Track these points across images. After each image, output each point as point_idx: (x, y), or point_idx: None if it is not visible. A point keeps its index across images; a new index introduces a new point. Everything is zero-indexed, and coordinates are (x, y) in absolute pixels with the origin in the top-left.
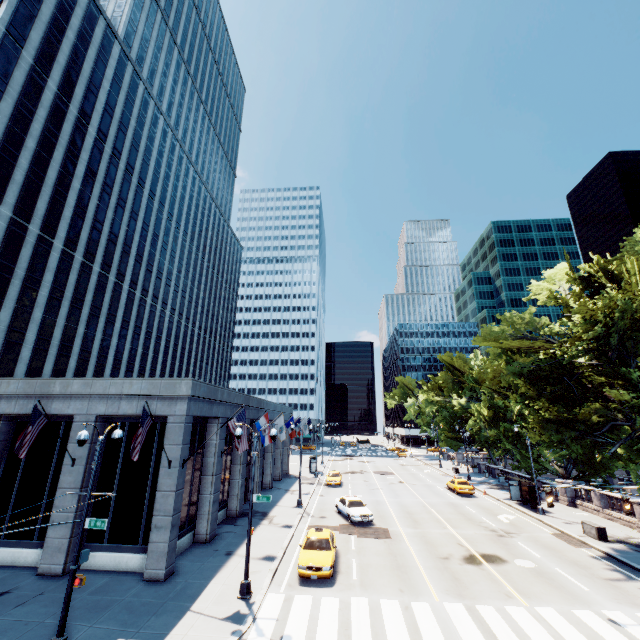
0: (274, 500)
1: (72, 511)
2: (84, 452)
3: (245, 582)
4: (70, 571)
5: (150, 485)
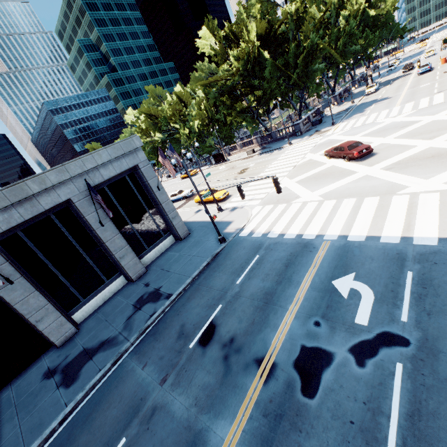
0: None
1: (126, 245)
2: (103, 214)
3: (220, 206)
4: (210, 217)
5: (148, 209)
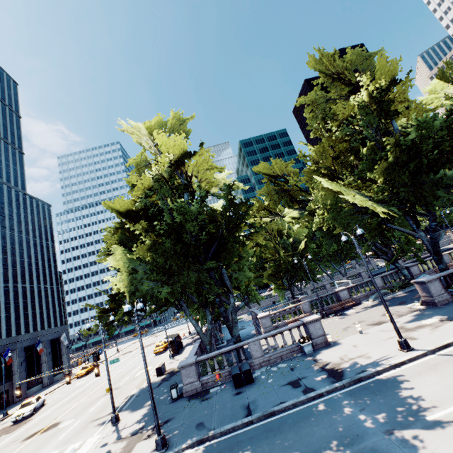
0: None
1: None
2: None
3: None
4: None
5: None
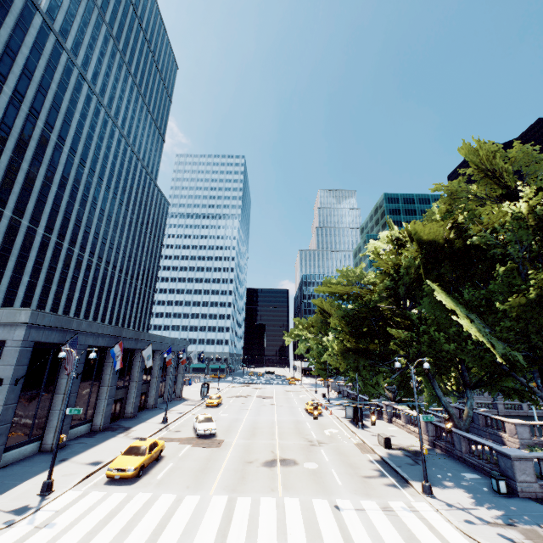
0: (147, 418)
1: None
2: None
3: (46, 481)
4: None
5: None
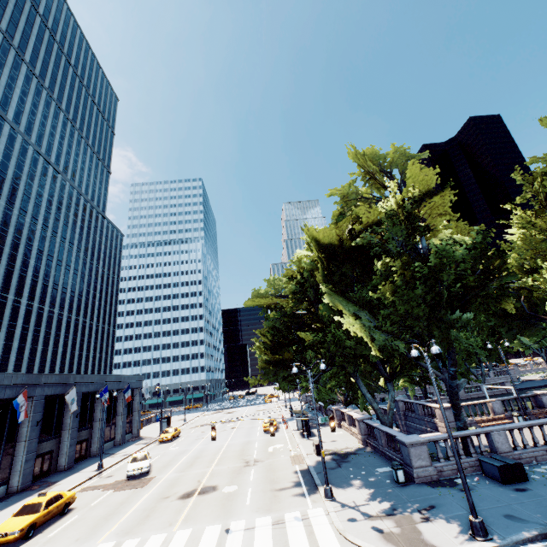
0: (84, 467)
1: None
2: None
3: None
4: None
5: None
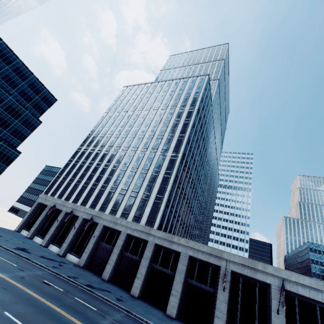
0: None
1: None
2: (282, 308)
3: None
4: None
5: None
